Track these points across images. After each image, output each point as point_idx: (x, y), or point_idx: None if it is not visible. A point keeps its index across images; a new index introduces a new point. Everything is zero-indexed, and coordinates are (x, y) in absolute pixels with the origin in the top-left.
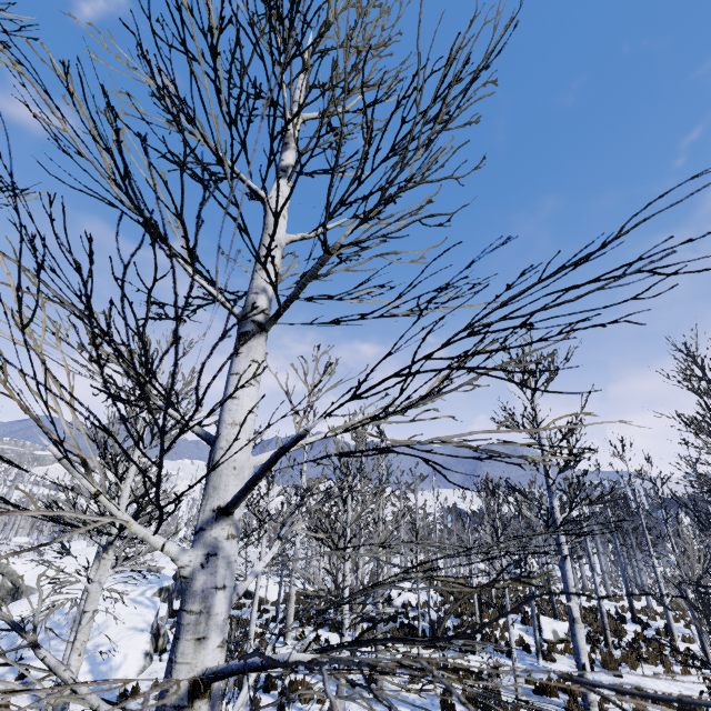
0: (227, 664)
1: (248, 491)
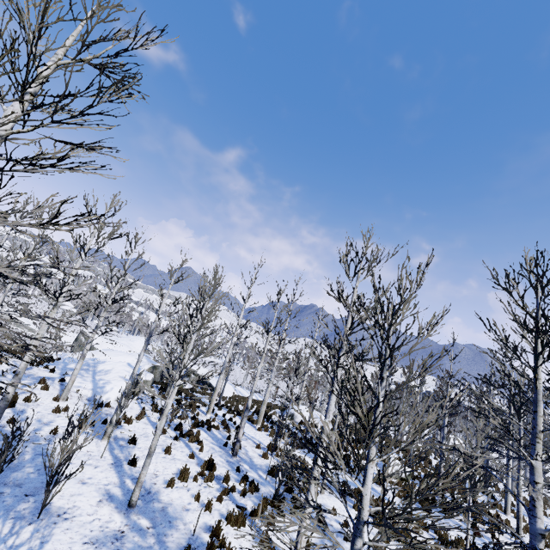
0: None
1: None
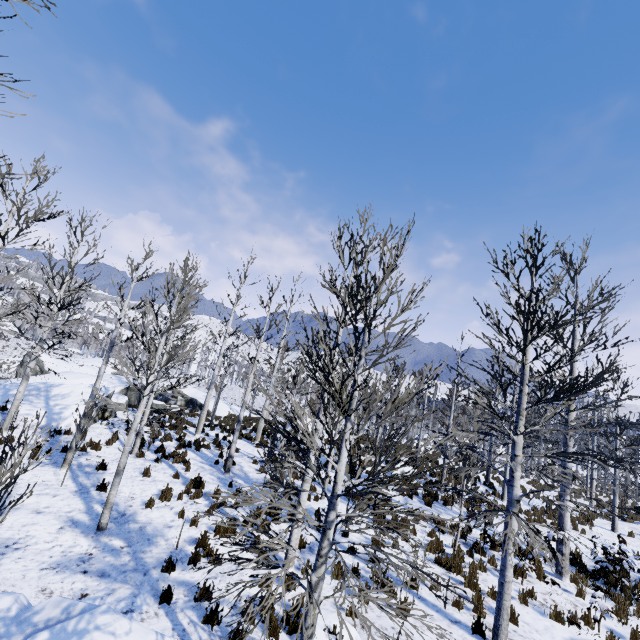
0: None
1: None
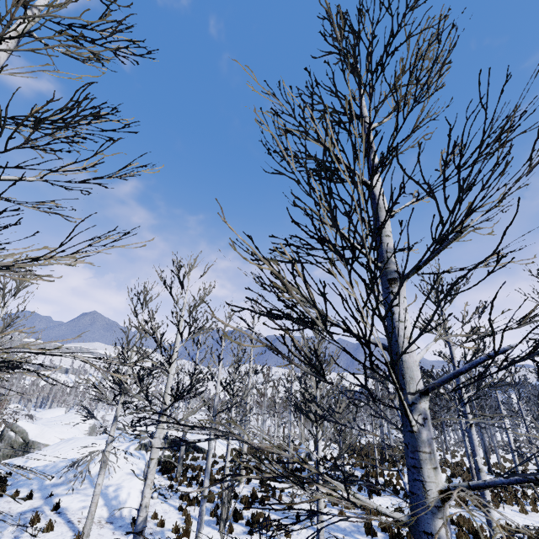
0: (483, 481)
1: (450, 381)
